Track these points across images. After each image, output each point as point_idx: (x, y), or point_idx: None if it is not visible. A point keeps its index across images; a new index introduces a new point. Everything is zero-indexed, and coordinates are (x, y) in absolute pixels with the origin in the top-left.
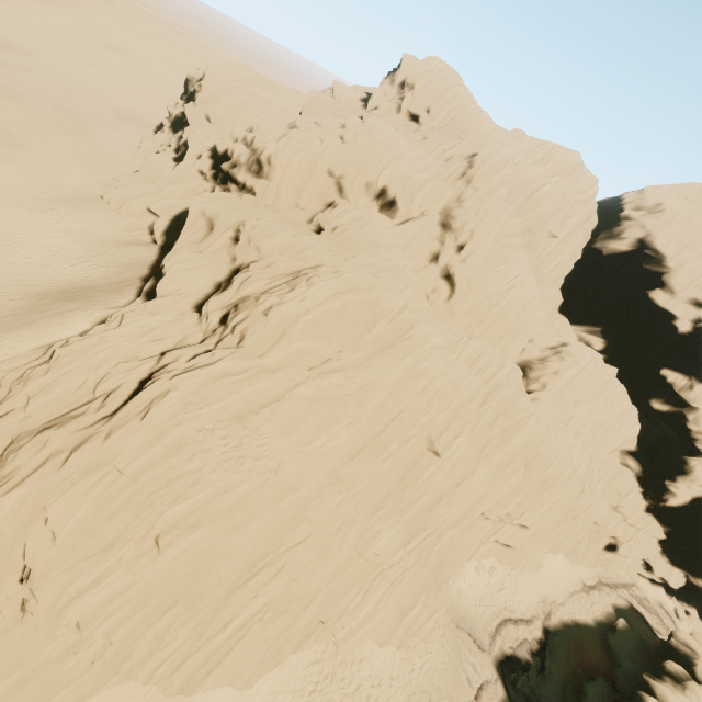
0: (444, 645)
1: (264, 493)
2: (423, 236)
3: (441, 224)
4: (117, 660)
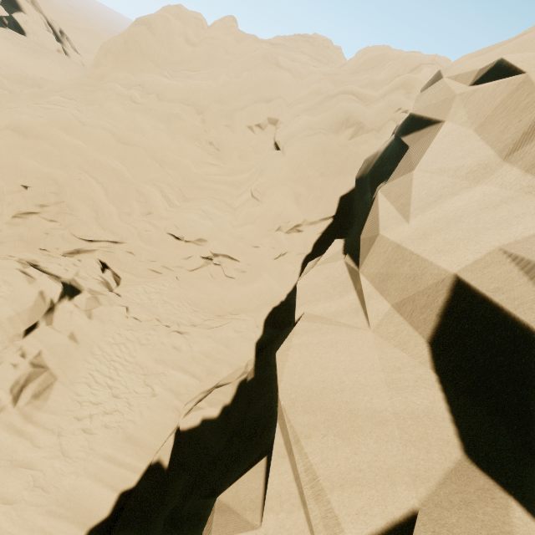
0: None
1: None
2: None
3: None
4: None
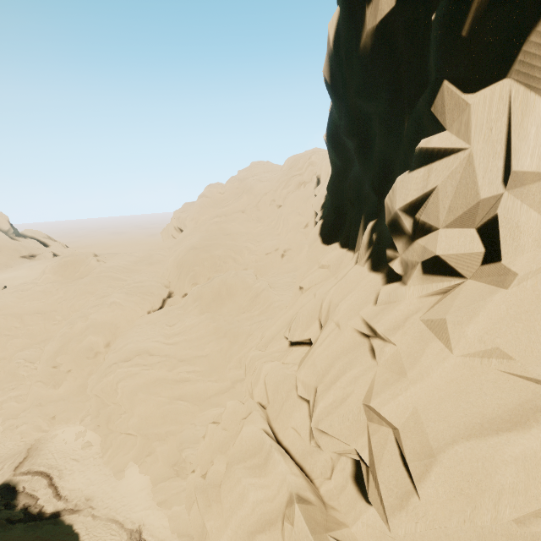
0: (12, 449)
1: None
2: None
3: None
4: None
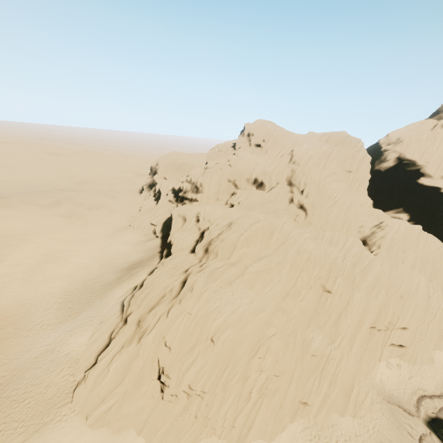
0: (384, 414)
1: (250, 311)
2: (282, 193)
3: (288, 185)
4: (207, 410)
